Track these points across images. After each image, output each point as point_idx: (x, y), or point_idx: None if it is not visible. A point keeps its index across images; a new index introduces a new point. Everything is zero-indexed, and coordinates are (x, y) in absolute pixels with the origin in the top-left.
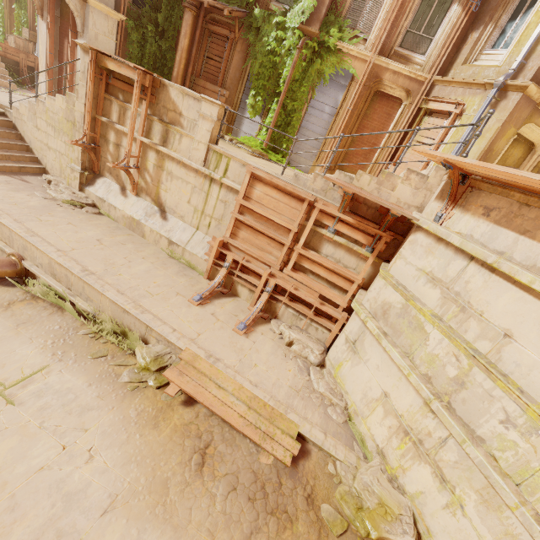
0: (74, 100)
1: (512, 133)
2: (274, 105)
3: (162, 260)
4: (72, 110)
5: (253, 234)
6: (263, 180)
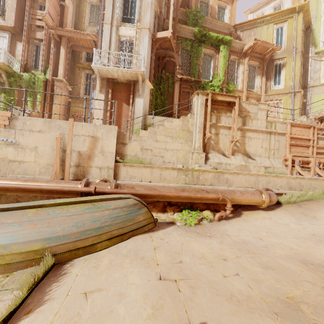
0: (188, 119)
1: (301, 103)
2: None
3: None
4: (186, 124)
5: (296, 148)
6: (294, 126)
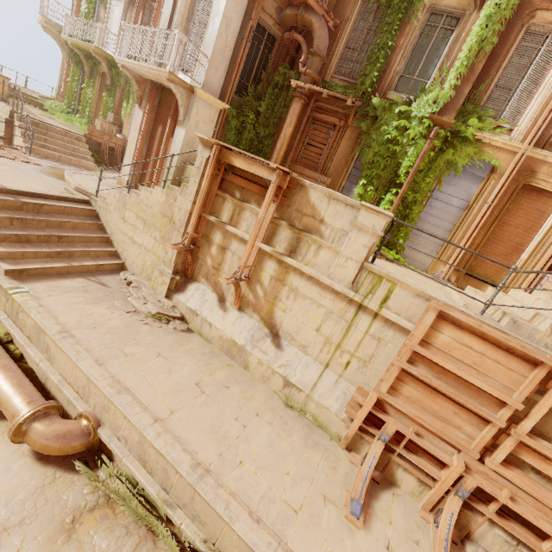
0: (177, 195)
1: None
2: (391, 195)
3: (279, 413)
4: (171, 204)
5: (428, 393)
6: (457, 323)
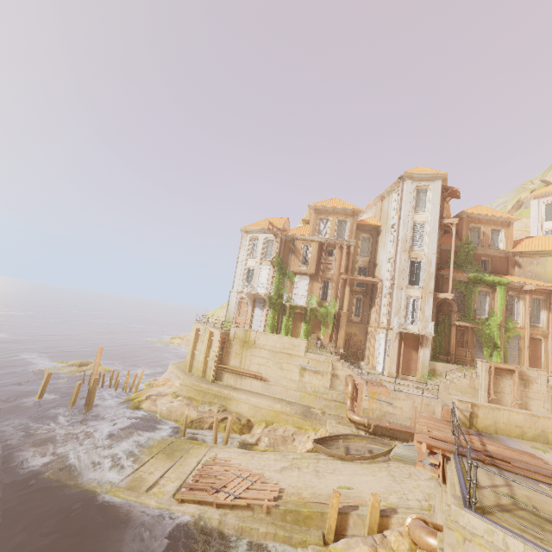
0: (474, 379)
1: None
2: (498, 352)
3: None
4: (473, 383)
5: None
6: None
